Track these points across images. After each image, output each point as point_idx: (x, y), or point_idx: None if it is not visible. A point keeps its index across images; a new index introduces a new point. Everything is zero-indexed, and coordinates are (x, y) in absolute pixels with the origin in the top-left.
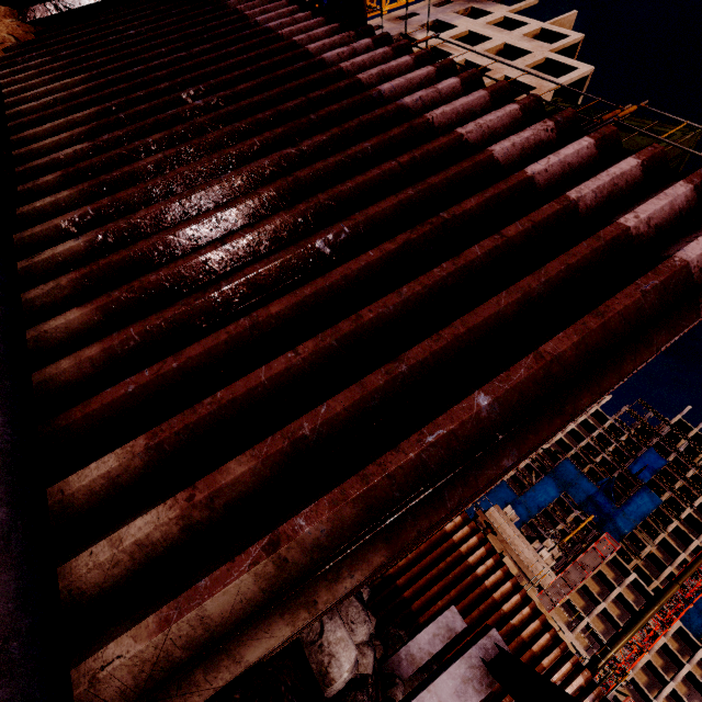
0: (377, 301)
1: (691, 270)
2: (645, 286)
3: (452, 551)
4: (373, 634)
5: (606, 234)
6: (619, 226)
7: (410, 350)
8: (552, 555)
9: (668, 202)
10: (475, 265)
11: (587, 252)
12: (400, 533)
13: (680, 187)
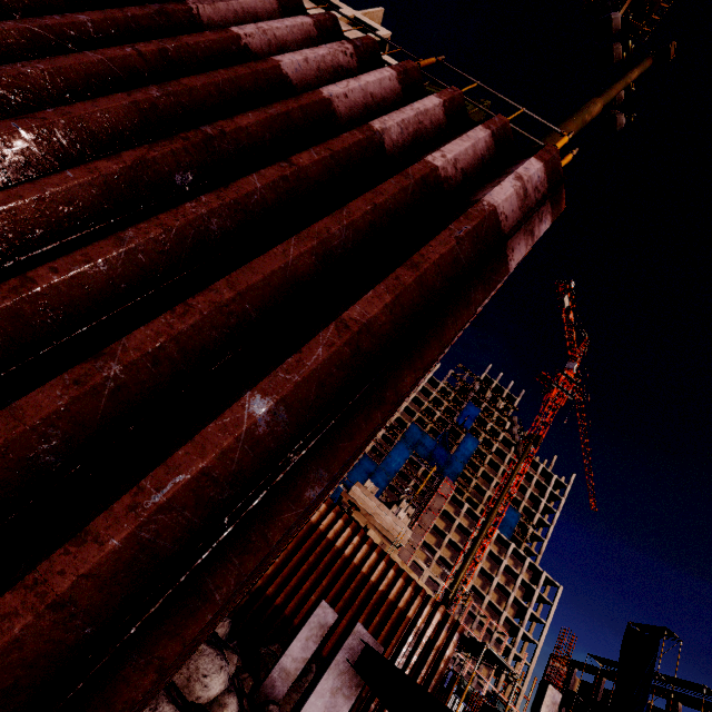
0: (72, 252)
1: (499, 217)
2: (459, 232)
3: (320, 540)
4: (239, 668)
5: (414, 171)
6: (427, 164)
7: (131, 335)
8: (408, 514)
9: (471, 144)
10: (254, 202)
11: (396, 191)
12: (114, 696)
13: (480, 131)
